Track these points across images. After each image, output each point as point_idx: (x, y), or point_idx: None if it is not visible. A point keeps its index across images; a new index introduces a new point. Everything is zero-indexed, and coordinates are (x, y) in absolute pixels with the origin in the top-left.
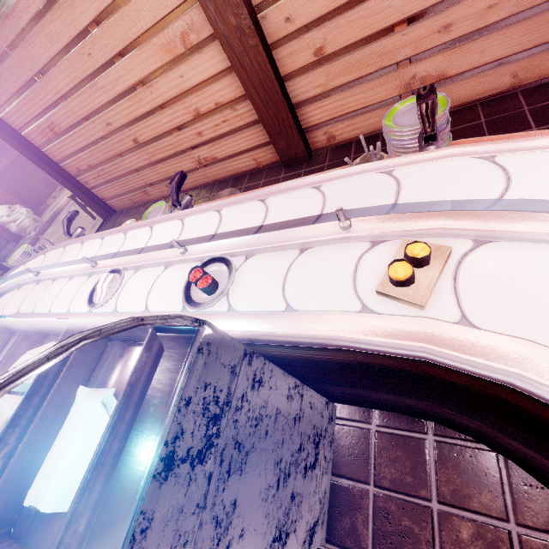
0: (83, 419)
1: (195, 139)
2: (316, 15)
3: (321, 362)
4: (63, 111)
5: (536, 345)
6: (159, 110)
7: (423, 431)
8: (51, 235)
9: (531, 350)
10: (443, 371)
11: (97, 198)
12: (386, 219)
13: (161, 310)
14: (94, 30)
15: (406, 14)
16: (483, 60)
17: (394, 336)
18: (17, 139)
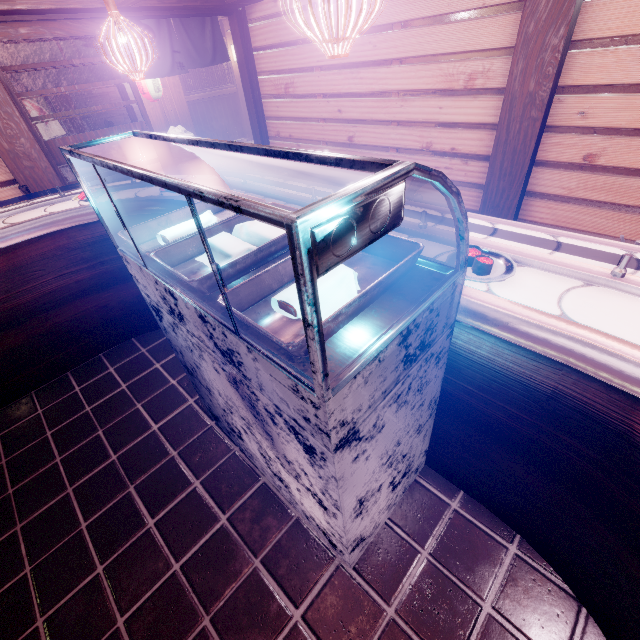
0: (338, 274)
1: None
2: (613, 124)
3: (505, 378)
4: (310, 78)
5: None
6: (395, 124)
7: (507, 539)
8: None
9: None
10: None
11: (272, 167)
12: None
13: None
14: (397, 30)
15: None
16: None
17: None
18: (251, 79)
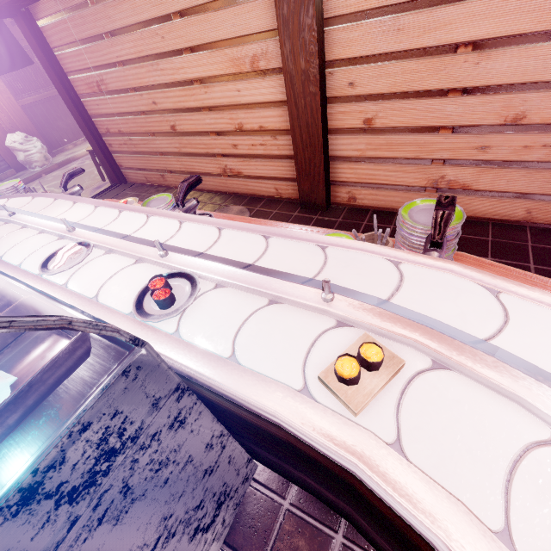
0: None
1: (229, 148)
2: (377, 91)
3: (253, 425)
4: (117, 74)
5: (469, 512)
6: (206, 110)
7: (334, 527)
8: (54, 178)
9: (462, 516)
10: (369, 493)
11: (114, 163)
12: (368, 307)
13: (113, 306)
14: (176, 19)
15: (453, 122)
16: (506, 188)
17: (330, 438)
18: (62, 80)
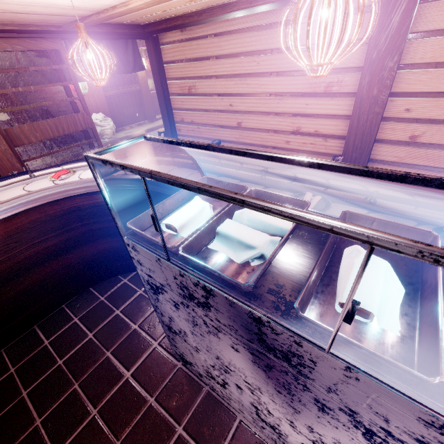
0: (381, 268)
1: (281, 143)
2: (429, 117)
3: None
4: (208, 83)
5: None
6: (273, 114)
7: None
8: None
9: None
10: None
11: None
12: None
13: None
14: (274, 53)
15: None
16: None
17: None
18: (162, 82)
